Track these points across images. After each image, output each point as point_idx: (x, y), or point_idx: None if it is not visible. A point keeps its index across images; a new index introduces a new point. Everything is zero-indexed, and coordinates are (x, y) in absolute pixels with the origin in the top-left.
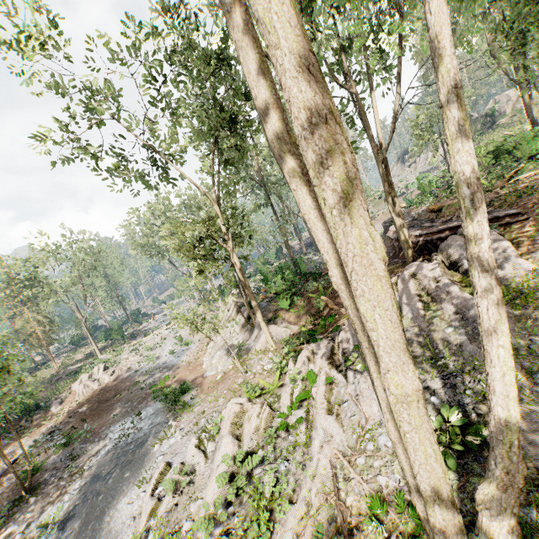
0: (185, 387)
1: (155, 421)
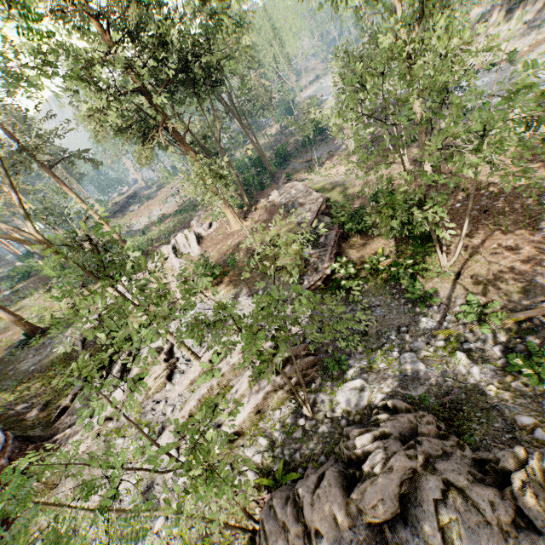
0: (494, 63)
1: (485, 79)
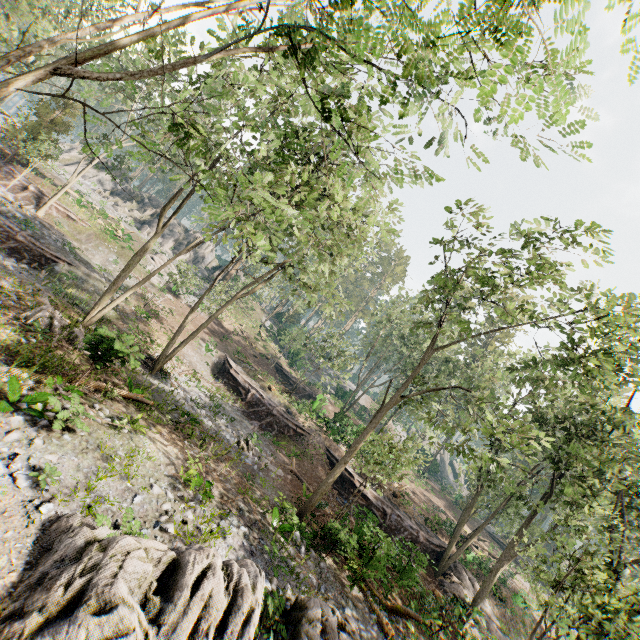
0: None
1: None
